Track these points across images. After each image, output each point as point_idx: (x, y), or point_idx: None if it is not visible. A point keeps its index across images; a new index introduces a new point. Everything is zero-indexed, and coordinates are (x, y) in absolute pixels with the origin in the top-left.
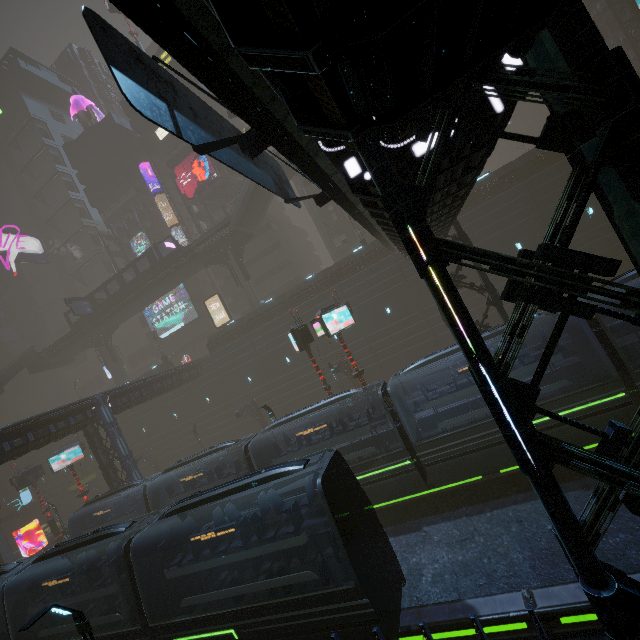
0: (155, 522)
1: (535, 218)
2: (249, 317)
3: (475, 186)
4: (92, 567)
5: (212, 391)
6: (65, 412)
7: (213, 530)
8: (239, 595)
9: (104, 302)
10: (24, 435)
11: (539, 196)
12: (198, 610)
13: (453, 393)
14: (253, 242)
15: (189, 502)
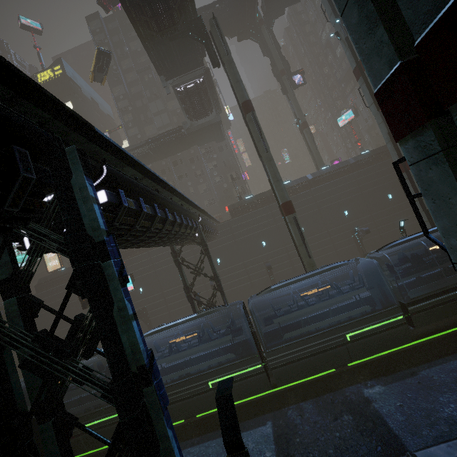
0: None
1: (273, 228)
2: None
3: (243, 202)
4: None
5: None
6: None
7: None
8: None
9: None
10: None
11: (276, 215)
12: None
13: (165, 358)
14: None
15: None
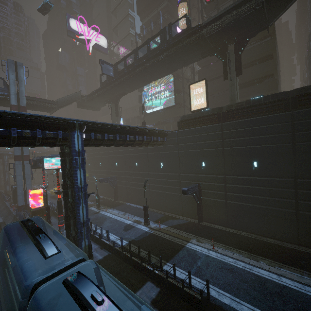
0: None
1: None
2: (229, 107)
3: None
4: None
5: (167, 160)
6: (34, 122)
7: None
8: None
9: (121, 71)
10: None
11: None
12: None
13: None
14: (246, 50)
15: None
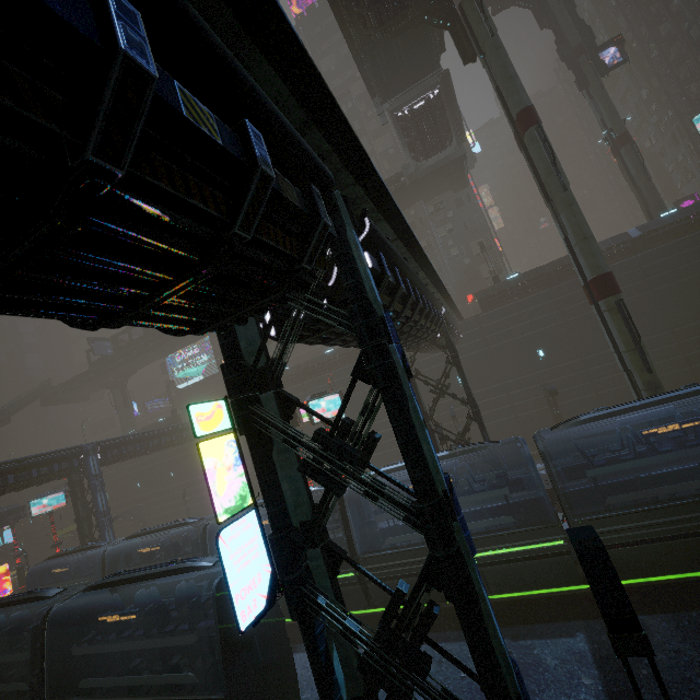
0: (83, 593)
1: (559, 327)
2: None
3: (502, 285)
4: (16, 629)
5: None
6: (51, 458)
7: (118, 613)
8: (135, 686)
9: (126, 346)
10: (5, 476)
11: (565, 305)
12: (97, 694)
13: None
14: None
15: (112, 579)
